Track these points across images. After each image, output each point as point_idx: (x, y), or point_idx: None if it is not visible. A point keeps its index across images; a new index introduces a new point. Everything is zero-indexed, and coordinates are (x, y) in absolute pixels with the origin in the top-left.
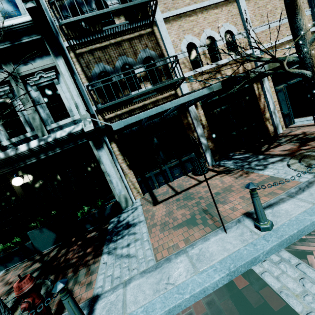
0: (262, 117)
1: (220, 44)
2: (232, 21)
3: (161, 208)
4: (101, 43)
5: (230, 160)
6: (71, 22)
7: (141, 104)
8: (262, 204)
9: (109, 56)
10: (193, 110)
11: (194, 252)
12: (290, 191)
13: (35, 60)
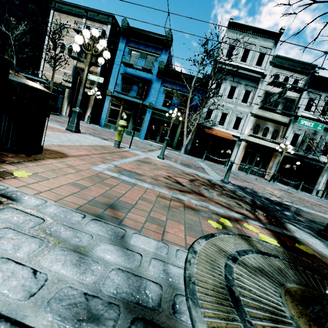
0: None
1: None
2: None
3: None
4: None
5: None
6: None
7: None
8: None
9: None
10: None
11: None
12: None
13: None
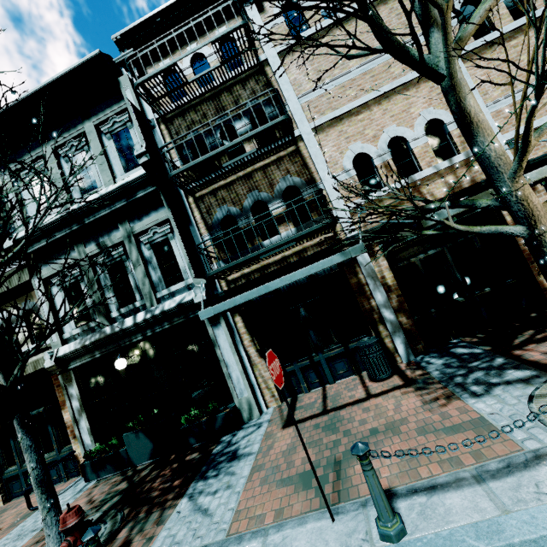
0: (527, 267)
1: (416, 144)
2: (440, 103)
3: (287, 437)
4: (226, 178)
5: (442, 355)
6: (181, 172)
7: (280, 257)
8: (423, 479)
9: (236, 195)
10: (365, 263)
11: (274, 539)
12: (487, 466)
13: (150, 213)
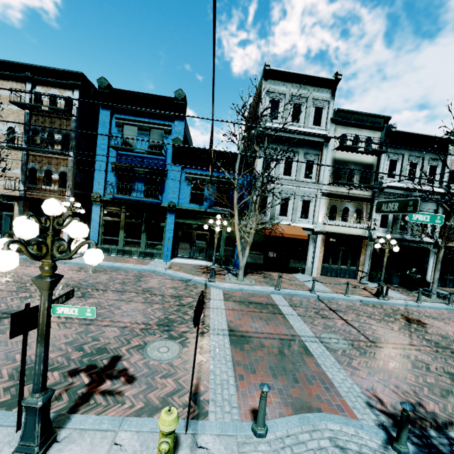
0: None
1: None
2: None
3: None
4: None
5: None
6: None
7: None
8: None
9: None
10: None
11: None
12: None
13: (429, 204)
